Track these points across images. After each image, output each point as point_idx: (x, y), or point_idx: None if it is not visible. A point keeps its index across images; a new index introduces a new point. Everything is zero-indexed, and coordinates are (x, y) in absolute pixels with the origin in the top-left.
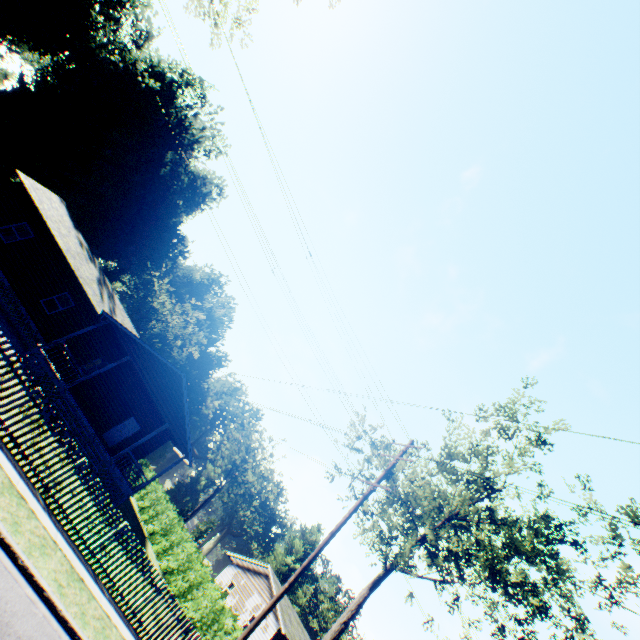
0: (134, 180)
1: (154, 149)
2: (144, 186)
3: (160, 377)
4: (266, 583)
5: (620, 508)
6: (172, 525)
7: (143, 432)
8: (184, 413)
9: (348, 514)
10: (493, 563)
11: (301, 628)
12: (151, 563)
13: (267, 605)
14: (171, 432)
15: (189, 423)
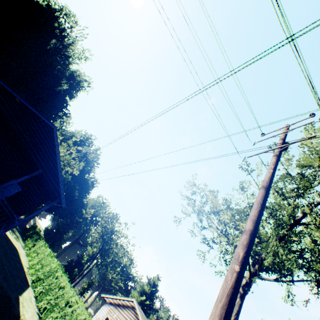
0: (30, 54)
1: (43, 38)
2: (37, 60)
3: (32, 128)
4: (133, 313)
5: None
6: (53, 272)
7: (24, 193)
8: (56, 162)
9: (271, 170)
10: None
11: None
12: (23, 305)
13: None
14: (45, 181)
15: (61, 169)
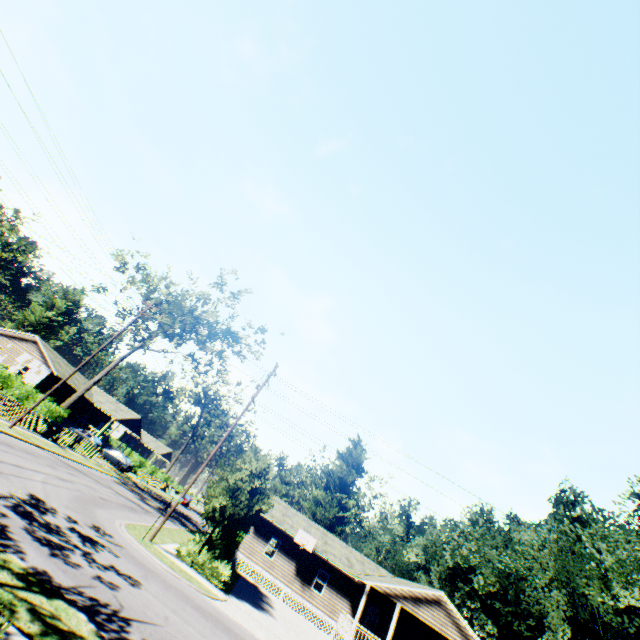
0: None
1: None
2: None
3: None
4: (36, 347)
5: (260, 328)
6: None
7: None
8: None
9: (108, 343)
10: (202, 342)
11: (70, 367)
12: None
13: (58, 385)
14: None
15: None
